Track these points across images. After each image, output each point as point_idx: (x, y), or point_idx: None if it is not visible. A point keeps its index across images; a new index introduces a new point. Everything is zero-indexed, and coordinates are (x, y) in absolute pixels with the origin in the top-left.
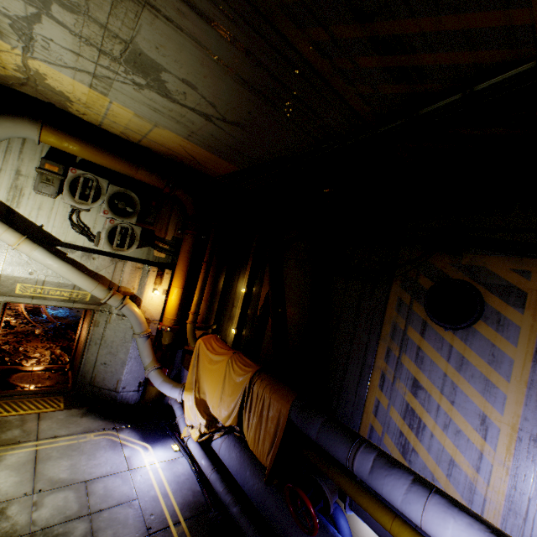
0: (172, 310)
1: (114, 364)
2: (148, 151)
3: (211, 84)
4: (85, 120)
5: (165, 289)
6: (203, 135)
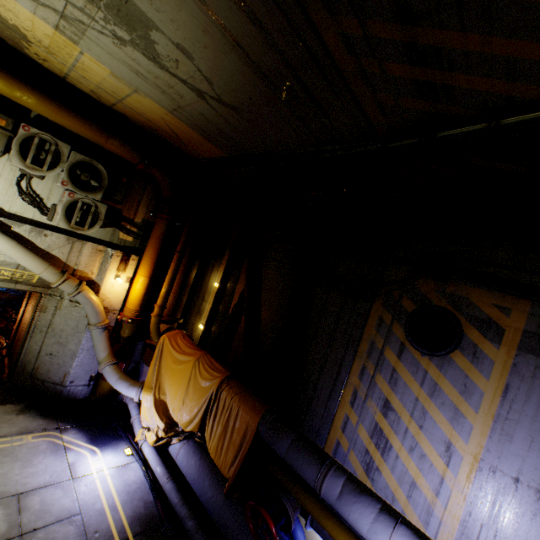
0: (135, 301)
1: (62, 355)
2: (123, 118)
3: (211, 56)
4: (45, 67)
5: (129, 277)
6: (191, 112)
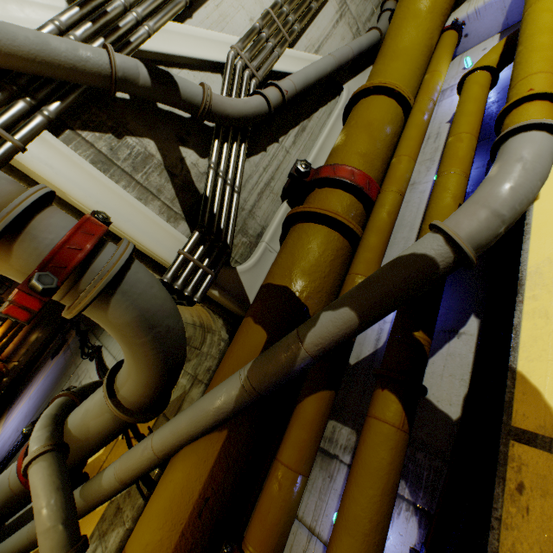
0: None
1: None
2: None
3: None
4: None
5: None
6: None
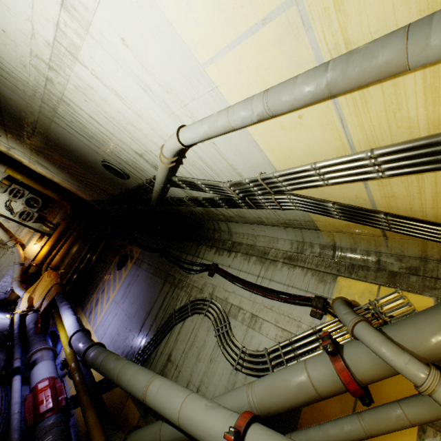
0: (41, 256)
1: None
2: (57, 183)
3: (63, 175)
4: (29, 167)
5: (42, 245)
6: (71, 185)
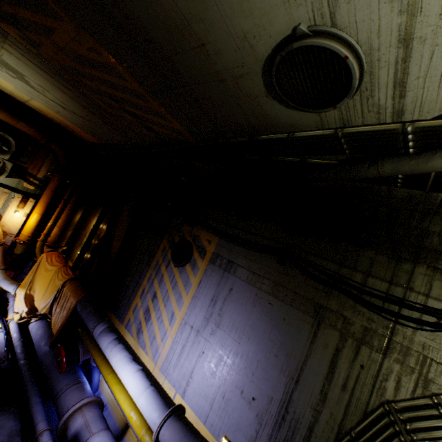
0: (29, 229)
1: None
2: (34, 110)
3: (57, 93)
4: None
5: (27, 213)
6: (66, 115)
